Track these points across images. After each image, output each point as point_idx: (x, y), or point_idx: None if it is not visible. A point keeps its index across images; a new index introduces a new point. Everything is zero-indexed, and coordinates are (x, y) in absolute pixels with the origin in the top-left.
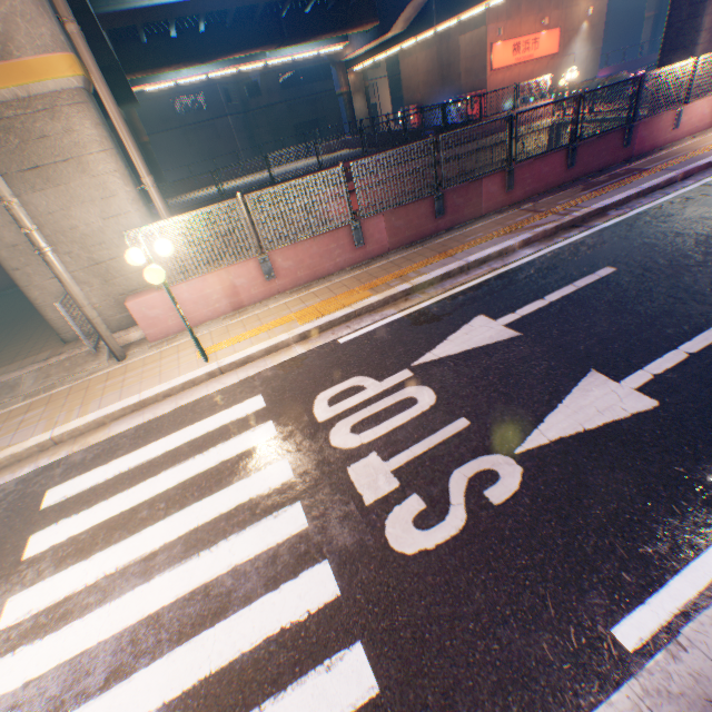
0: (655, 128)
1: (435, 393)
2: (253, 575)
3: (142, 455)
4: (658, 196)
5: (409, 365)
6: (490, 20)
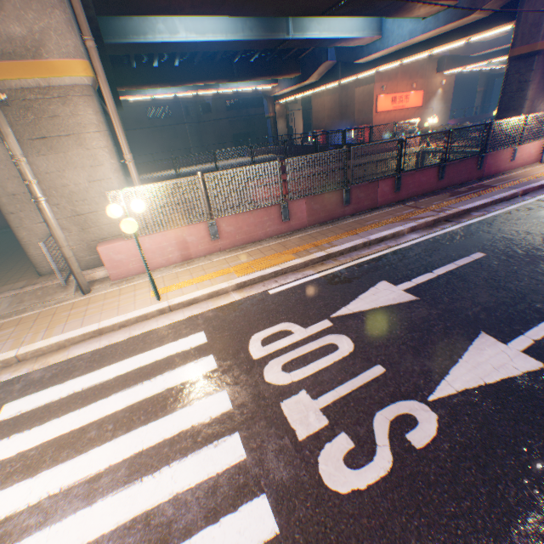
0: (498, 159)
1: (353, 341)
2: (193, 505)
3: (96, 377)
4: (506, 205)
5: (329, 316)
6: (376, 80)
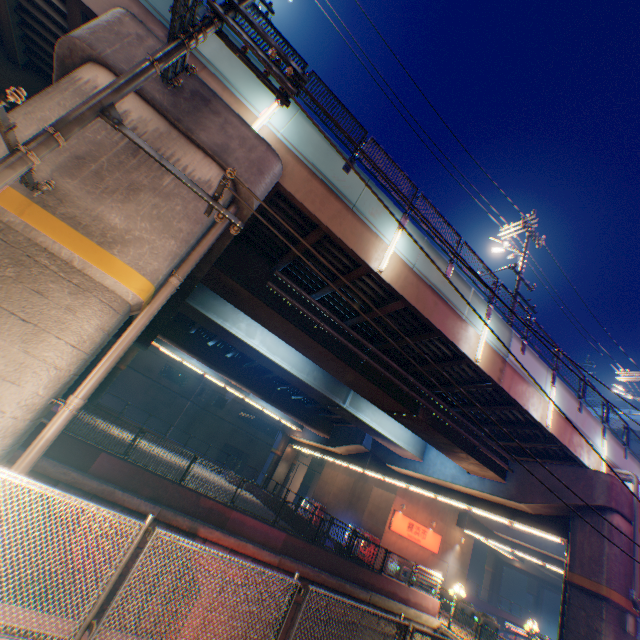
0: None
1: None
2: None
3: None
4: None
5: None
6: (399, 491)
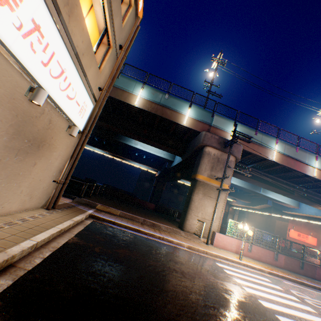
0: None
1: None
2: (308, 311)
3: (239, 270)
4: None
5: (319, 300)
6: (289, 221)
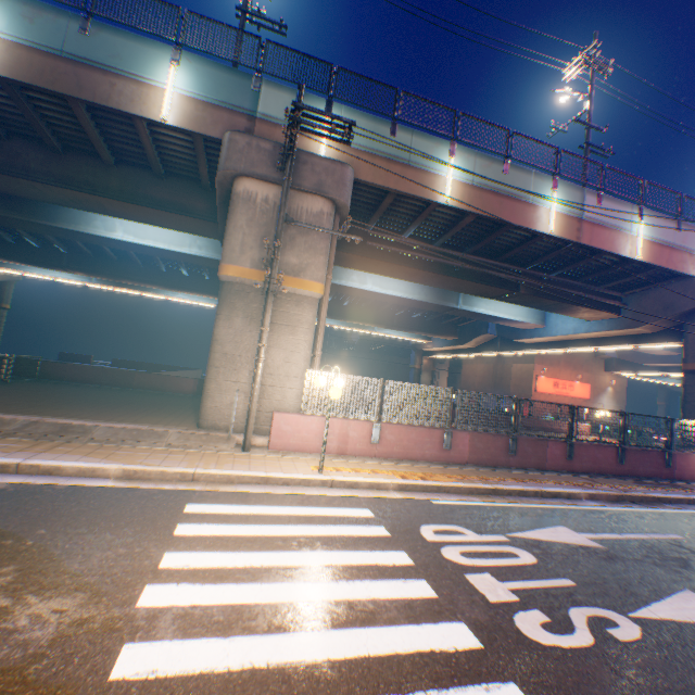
0: (691, 462)
1: (534, 556)
2: (392, 608)
3: (269, 509)
4: None
5: (504, 533)
6: (536, 361)
